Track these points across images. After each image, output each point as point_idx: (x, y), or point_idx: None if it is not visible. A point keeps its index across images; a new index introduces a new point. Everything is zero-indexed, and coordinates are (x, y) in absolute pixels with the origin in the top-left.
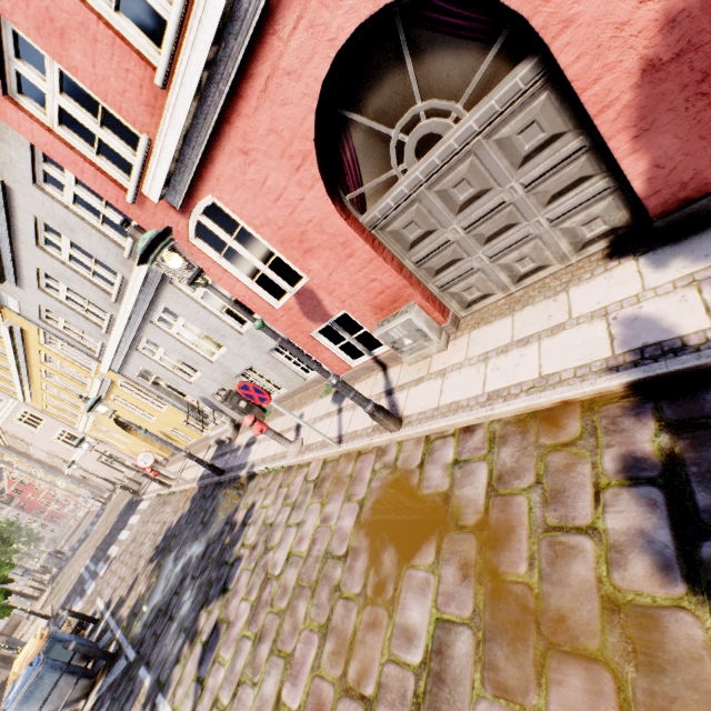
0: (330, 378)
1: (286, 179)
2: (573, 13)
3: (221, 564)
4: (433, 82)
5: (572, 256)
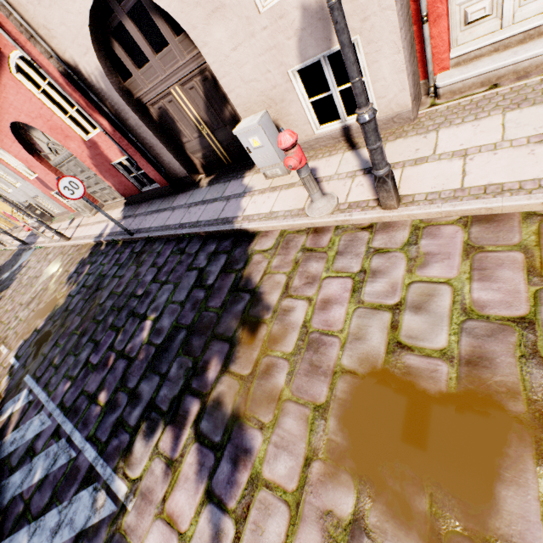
0: (34, 219)
1: (11, 143)
2: (69, 147)
3: (11, 280)
4: (51, 138)
5: (122, 198)
